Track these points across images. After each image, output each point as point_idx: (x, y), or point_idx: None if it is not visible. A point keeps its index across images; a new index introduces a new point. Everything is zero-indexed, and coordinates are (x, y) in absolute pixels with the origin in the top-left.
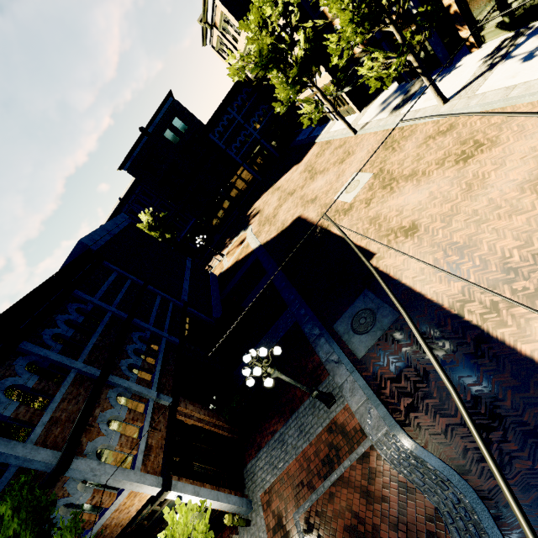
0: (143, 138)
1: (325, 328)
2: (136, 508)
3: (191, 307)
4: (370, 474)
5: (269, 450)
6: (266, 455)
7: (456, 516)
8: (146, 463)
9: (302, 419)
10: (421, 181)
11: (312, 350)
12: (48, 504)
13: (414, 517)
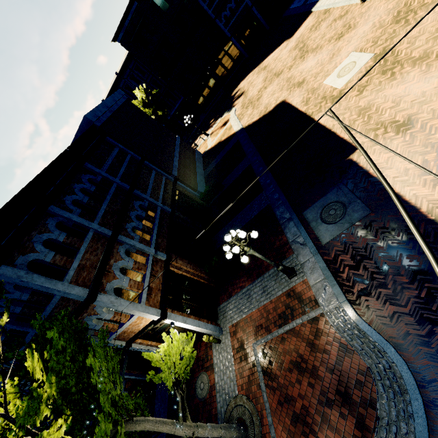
0: (133, 3)
1: (295, 213)
2: (143, 325)
3: (180, 181)
4: (317, 332)
5: (237, 299)
6: (235, 301)
7: (384, 376)
8: (149, 299)
9: (266, 282)
10: (432, 66)
11: (281, 231)
12: (82, 330)
13: (348, 368)
